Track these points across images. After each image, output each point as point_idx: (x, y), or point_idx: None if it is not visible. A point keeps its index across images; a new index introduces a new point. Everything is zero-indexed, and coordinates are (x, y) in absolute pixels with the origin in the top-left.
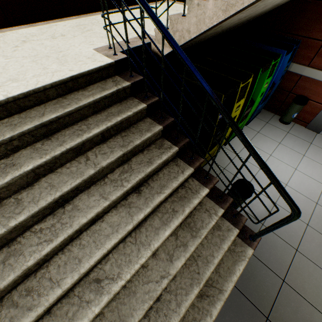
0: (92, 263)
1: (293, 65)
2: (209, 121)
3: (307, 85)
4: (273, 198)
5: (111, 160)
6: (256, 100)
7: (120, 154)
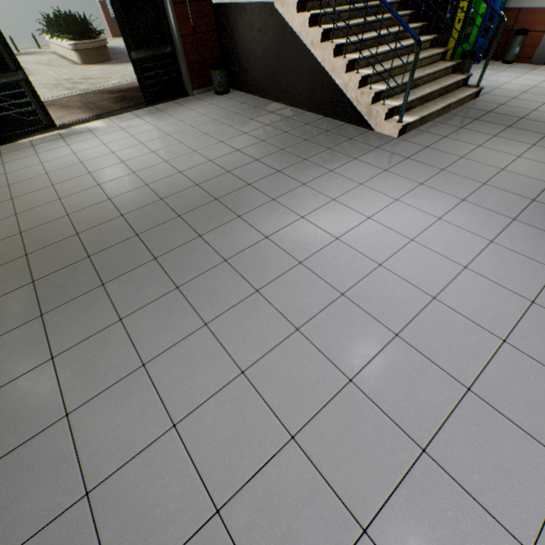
0: (386, 50)
1: (510, 1)
2: (442, 11)
3: (526, 17)
4: (495, 87)
5: (386, 17)
6: (476, 21)
7: (390, 16)
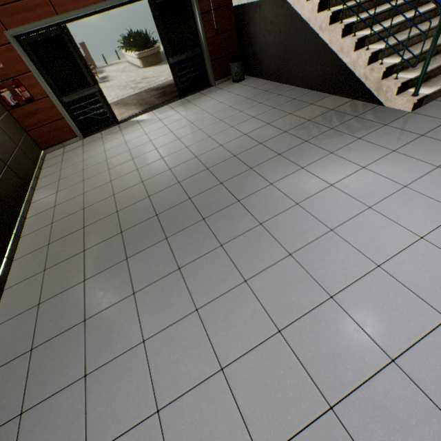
0: (403, 20)
1: None
2: None
3: None
4: None
5: None
6: None
7: None
